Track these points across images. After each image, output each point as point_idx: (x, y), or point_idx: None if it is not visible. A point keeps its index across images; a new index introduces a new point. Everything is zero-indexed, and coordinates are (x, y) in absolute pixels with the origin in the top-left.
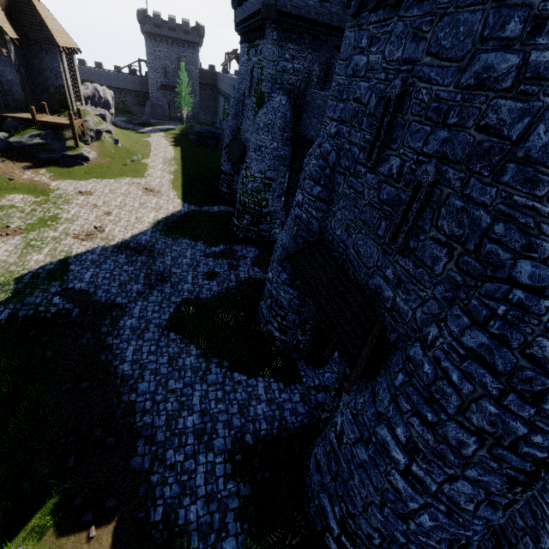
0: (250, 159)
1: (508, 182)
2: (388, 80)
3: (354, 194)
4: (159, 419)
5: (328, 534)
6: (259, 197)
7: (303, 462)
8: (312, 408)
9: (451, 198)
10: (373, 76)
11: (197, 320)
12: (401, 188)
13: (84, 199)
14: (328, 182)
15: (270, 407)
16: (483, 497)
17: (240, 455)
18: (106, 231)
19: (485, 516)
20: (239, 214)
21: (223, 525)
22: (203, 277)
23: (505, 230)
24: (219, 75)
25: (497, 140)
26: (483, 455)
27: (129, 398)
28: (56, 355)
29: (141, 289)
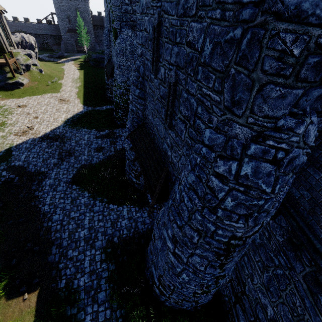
0: (116, 74)
1: (200, 79)
2: (154, 14)
3: (152, 93)
4: (65, 234)
5: (155, 285)
6: (125, 98)
7: (146, 249)
8: (154, 220)
9: (182, 92)
10: (149, 12)
11: (89, 176)
12: (166, 87)
13: (21, 110)
14: (142, 86)
15: (130, 222)
16: (206, 263)
17: (110, 249)
18: (35, 128)
19: (211, 272)
20: (116, 109)
21: (98, 286)
22: (94, 151)
23: (201, 110)
24: (103, 19)
25: (194, 51)
26: (201, 242)
27: (48, 224)
28: (5, 205)
29: (56, 162)
